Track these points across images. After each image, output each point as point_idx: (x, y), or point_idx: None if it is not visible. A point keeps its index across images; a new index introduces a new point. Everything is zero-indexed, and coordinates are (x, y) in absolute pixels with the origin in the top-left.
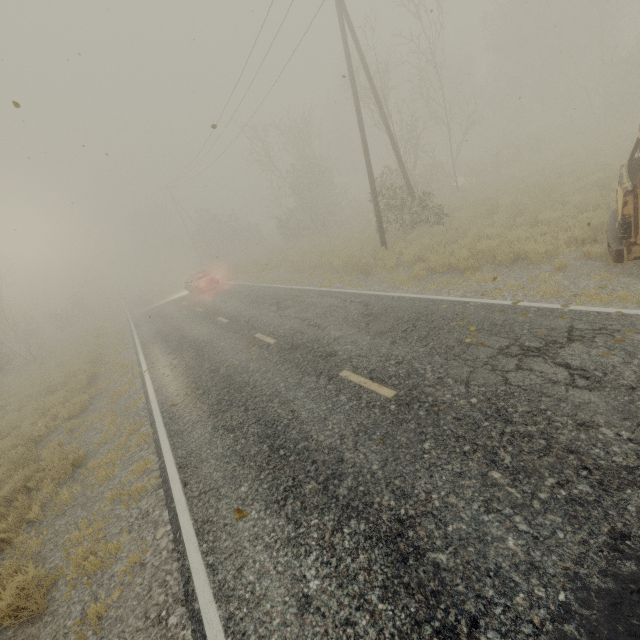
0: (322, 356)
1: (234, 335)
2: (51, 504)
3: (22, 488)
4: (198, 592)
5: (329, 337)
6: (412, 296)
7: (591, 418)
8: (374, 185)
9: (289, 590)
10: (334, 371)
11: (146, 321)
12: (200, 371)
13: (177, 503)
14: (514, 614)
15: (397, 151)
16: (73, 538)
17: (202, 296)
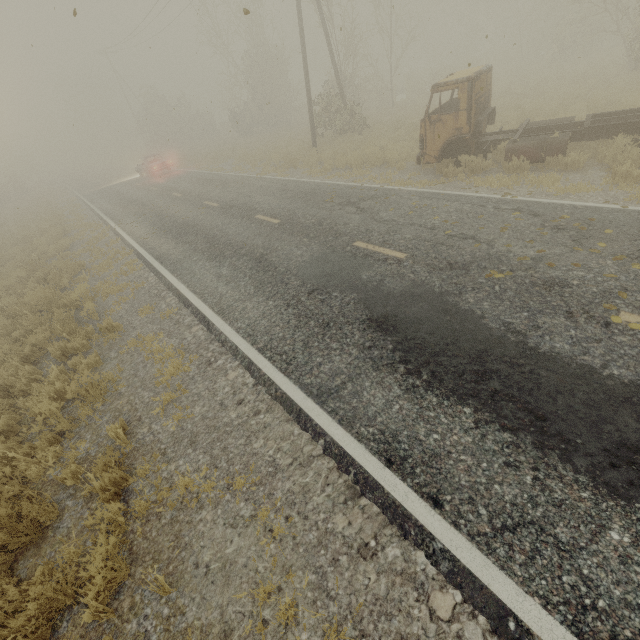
0: (247, 210)
1: (187, 203)
2: (71, 283)
3: (44, 280)
4: (174, 284)
5: (255, 201)
6: (315, 181)
7: (350, 222)
8: (309, 89)
9: (215, 275)
10: (252, 216)
11: (101, 197)
12: (162, 222)
13: (158, 268)
14: (289, 264)
15: (333, 59)
16: (97, 287)
17: (155, 179)
